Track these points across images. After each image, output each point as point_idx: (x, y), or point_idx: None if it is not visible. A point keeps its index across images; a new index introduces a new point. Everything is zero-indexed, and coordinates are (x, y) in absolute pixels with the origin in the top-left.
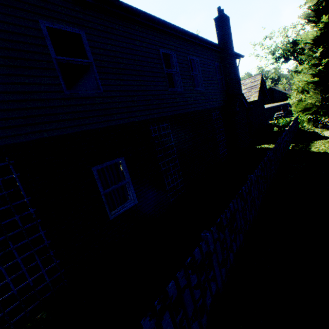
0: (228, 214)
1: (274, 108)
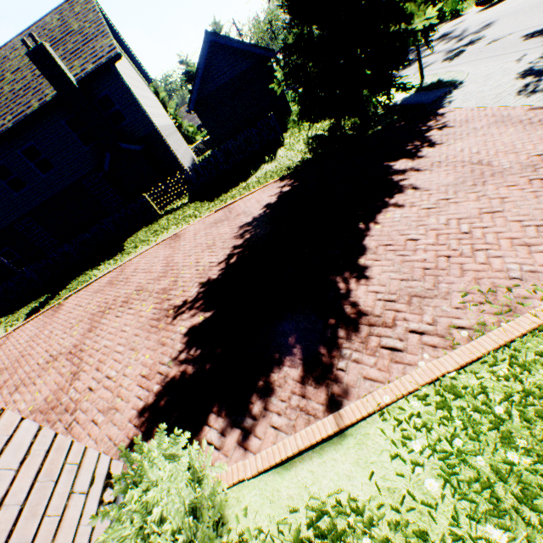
0: None
1: None
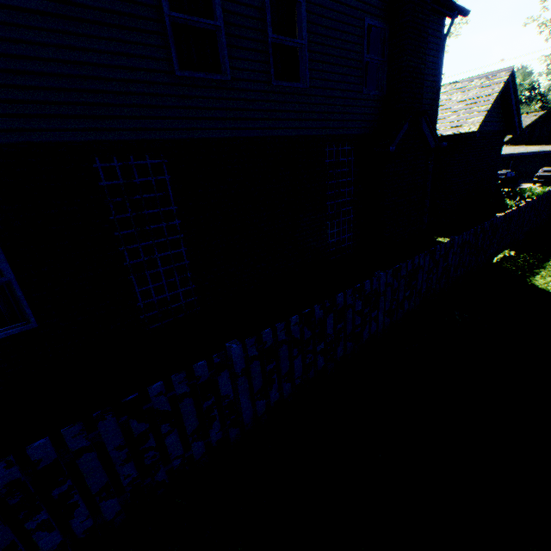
0: (4, 474)
1: (547, 155)
